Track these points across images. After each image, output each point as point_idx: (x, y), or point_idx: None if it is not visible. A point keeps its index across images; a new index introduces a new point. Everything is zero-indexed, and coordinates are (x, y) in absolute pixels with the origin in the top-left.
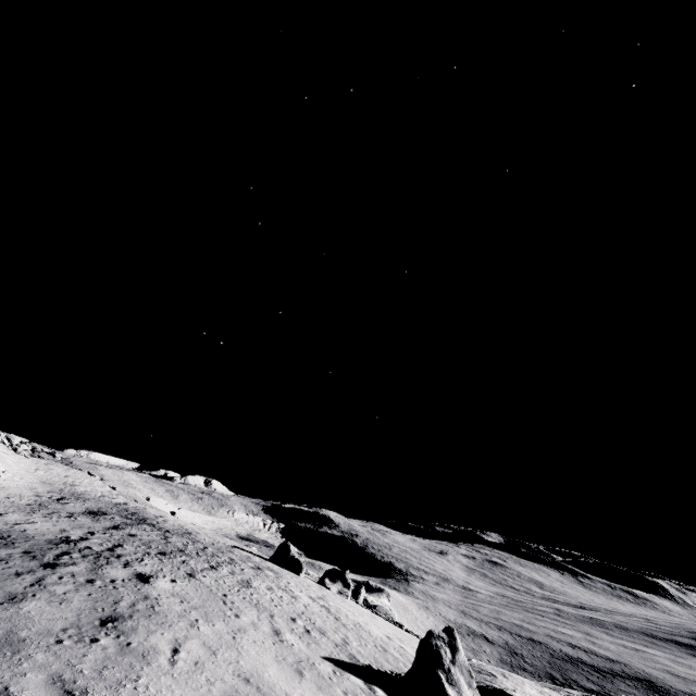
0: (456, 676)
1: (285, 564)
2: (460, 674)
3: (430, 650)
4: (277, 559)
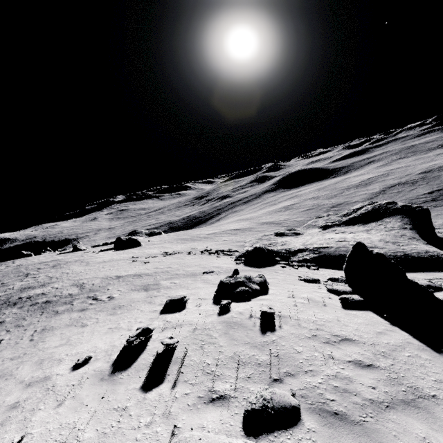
0: (80, 246)
1: (25, 257)
2: (81, 245)
3: (74, 245)
4: (21, 257)
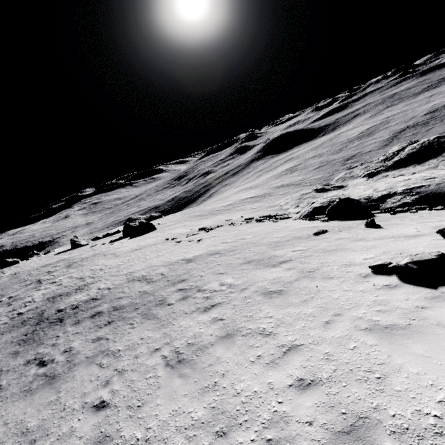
0: (80, 241)
1: (11, 265)
2: (81, 240)
3: (73, 241)
4: (6, 266)
